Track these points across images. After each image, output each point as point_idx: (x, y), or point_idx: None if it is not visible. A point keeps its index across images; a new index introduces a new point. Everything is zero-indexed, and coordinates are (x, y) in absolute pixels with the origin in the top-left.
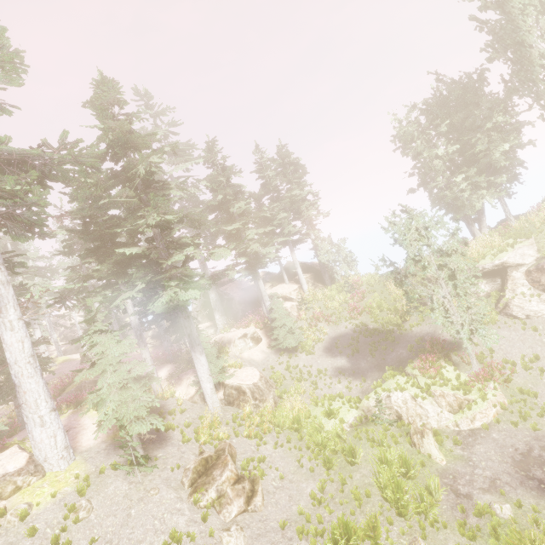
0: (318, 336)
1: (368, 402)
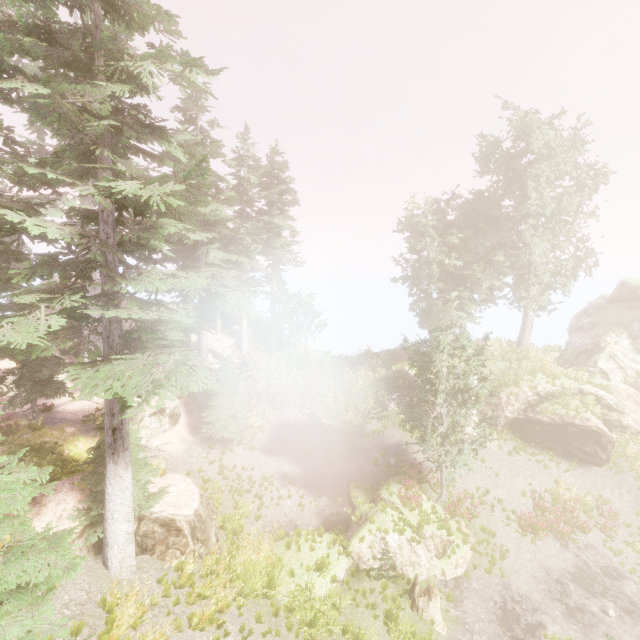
0: (259, 422)
1: (359, 545)
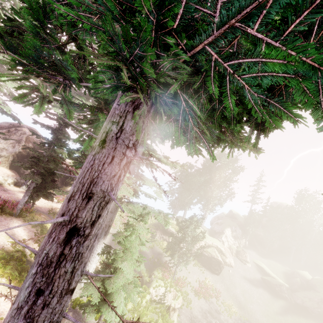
0: None
1: (152, 290)
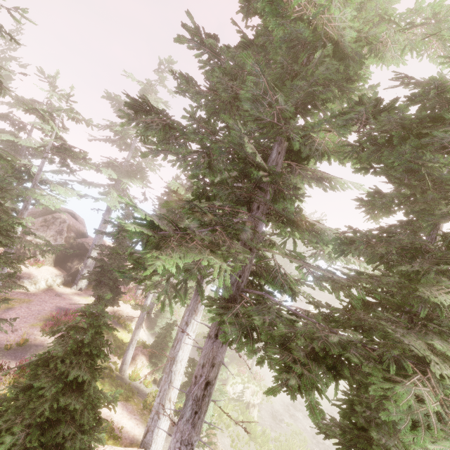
0: None
1: (229, 388)
